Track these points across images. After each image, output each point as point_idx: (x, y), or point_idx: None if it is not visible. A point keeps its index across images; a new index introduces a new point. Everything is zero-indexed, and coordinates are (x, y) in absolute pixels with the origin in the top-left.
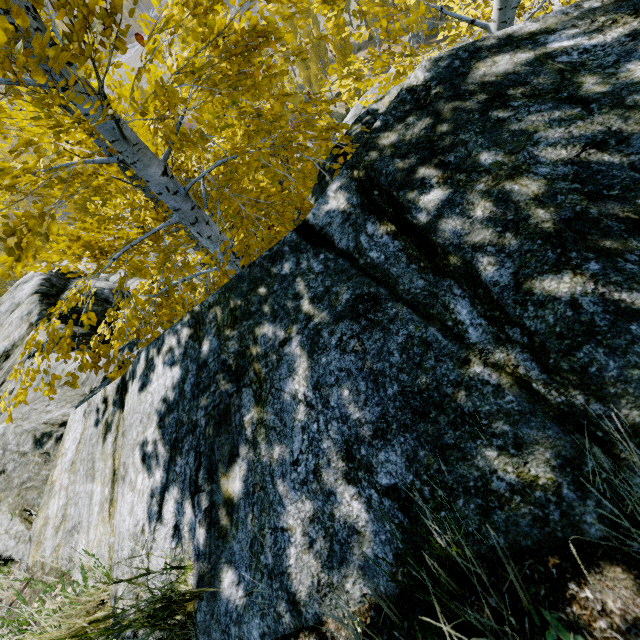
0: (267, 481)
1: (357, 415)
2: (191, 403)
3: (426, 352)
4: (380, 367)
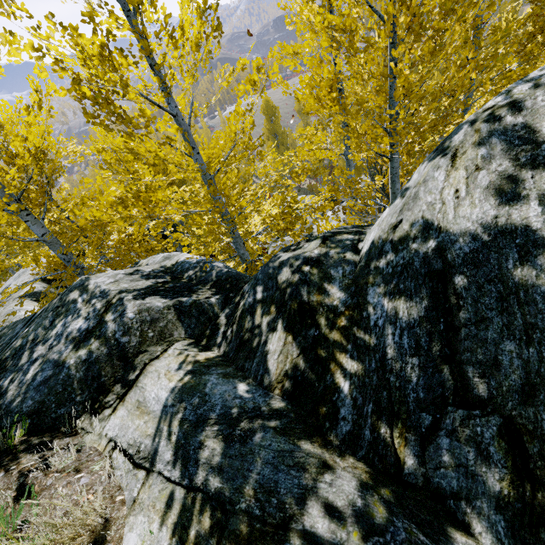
0: None
1: None
2: None
3: None
4: None
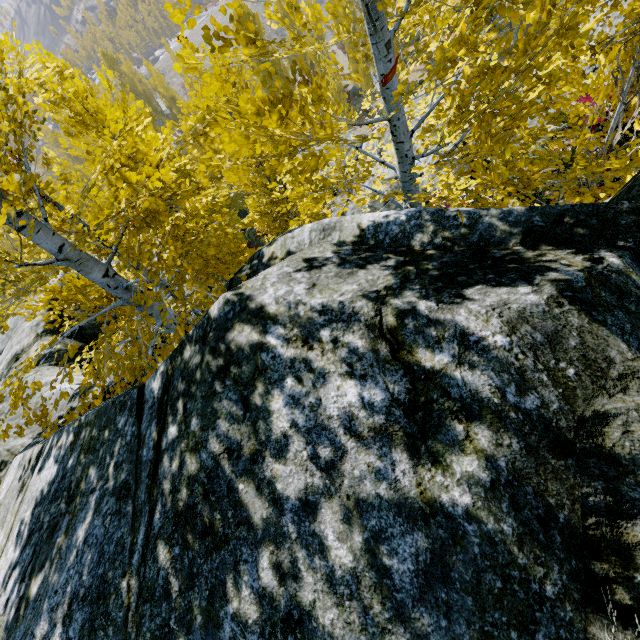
0: (44, 596)
1: (85, 577)
2: (48, 505)
3: (120, 554)
4: (106, 549)
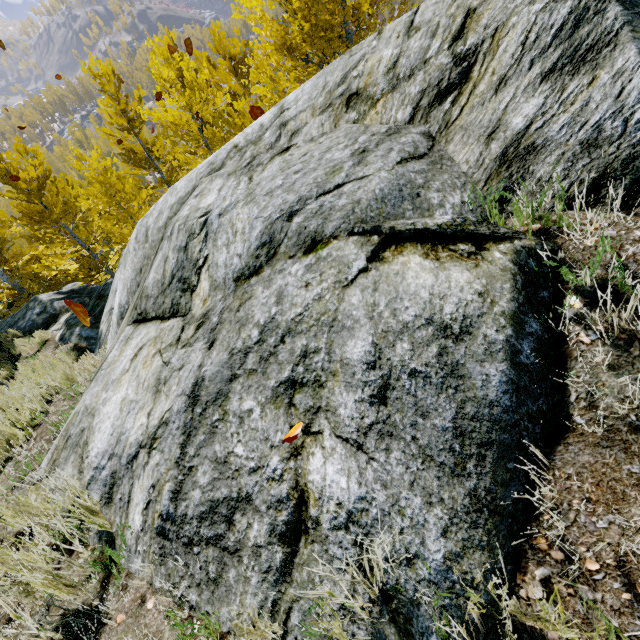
0: None
1: None
2: None
3: None
4: None
